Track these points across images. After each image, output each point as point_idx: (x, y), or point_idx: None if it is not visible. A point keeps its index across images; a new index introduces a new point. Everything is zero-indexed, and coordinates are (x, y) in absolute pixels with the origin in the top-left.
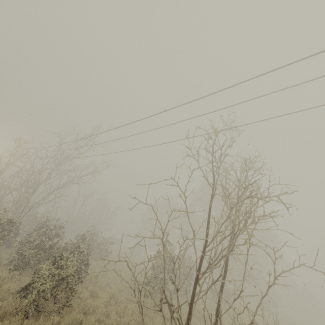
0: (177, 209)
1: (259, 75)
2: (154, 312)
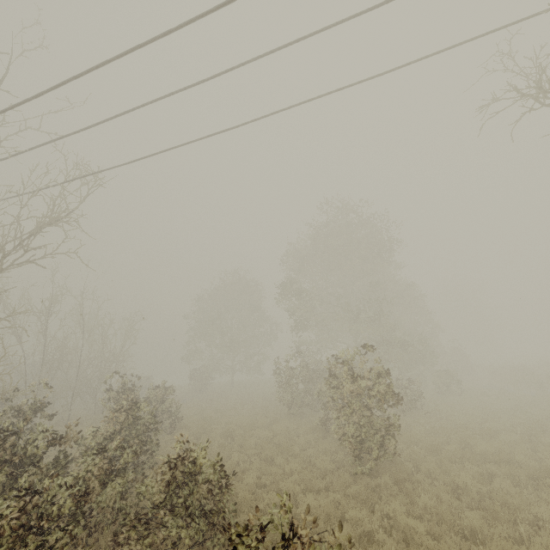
0: None
1: None
2: None
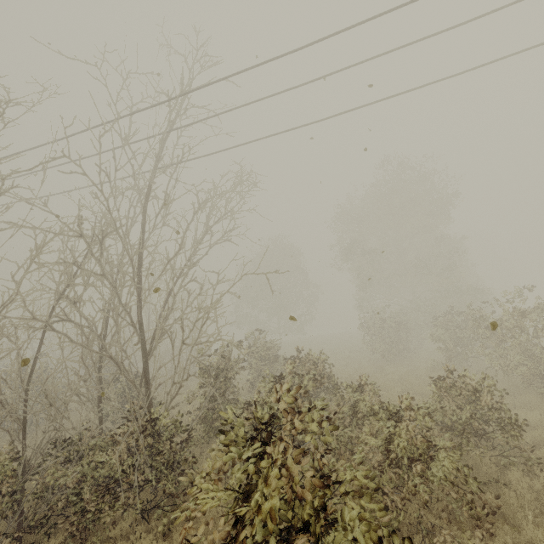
0: None
1: None
2: None
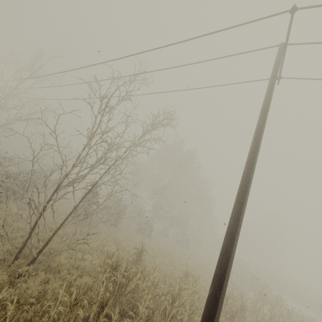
0: (52, 145)
1: (150, 50)
2: (26, 205)
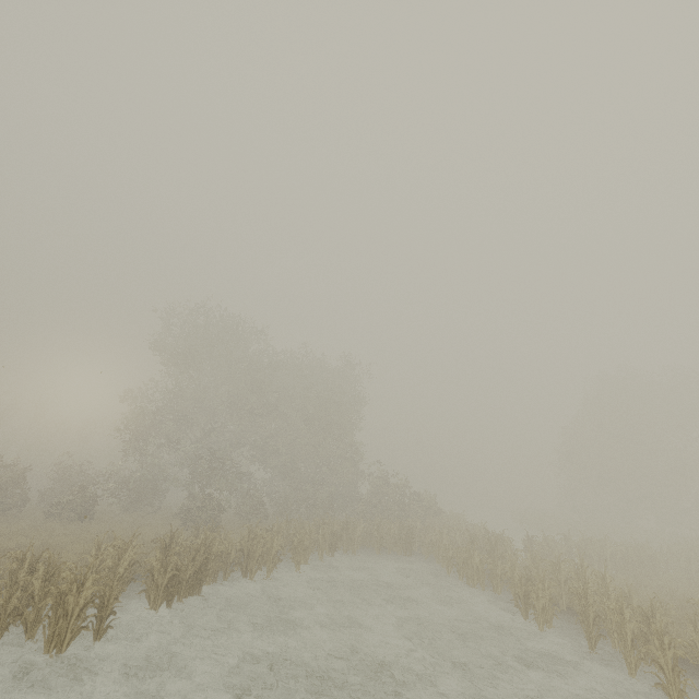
0: None
1: None
2: None
